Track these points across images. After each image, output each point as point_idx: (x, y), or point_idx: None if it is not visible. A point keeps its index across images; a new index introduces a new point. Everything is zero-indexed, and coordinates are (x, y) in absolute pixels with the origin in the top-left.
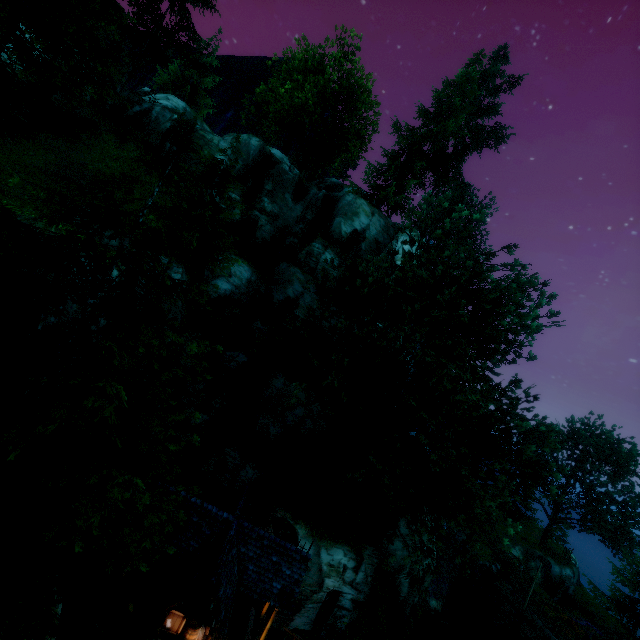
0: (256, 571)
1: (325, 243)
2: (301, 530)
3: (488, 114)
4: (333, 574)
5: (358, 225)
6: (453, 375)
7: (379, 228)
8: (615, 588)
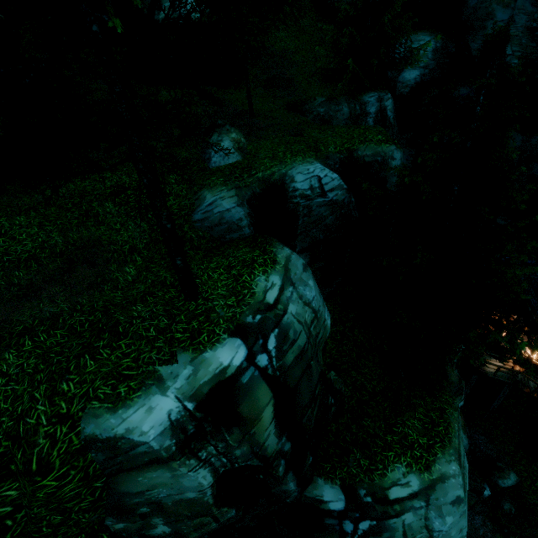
0: None
1: None
2: None
3: None
4: None
5: None
6: None
7: None
8: None
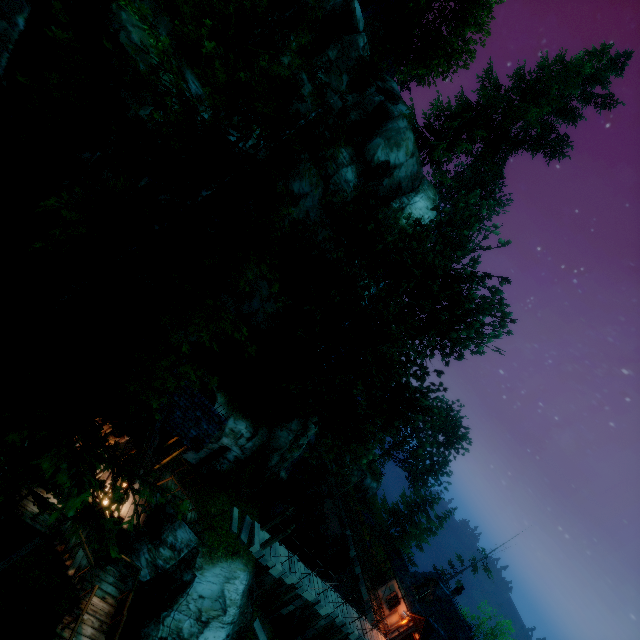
0: (181, 417)
1: (354, 157)
2: (221, 398)
3: (566, 119)
4: (231, 436)
5: (393, 158)
6: (399, 344)
7: (409, 173)
8: (396, 504)
